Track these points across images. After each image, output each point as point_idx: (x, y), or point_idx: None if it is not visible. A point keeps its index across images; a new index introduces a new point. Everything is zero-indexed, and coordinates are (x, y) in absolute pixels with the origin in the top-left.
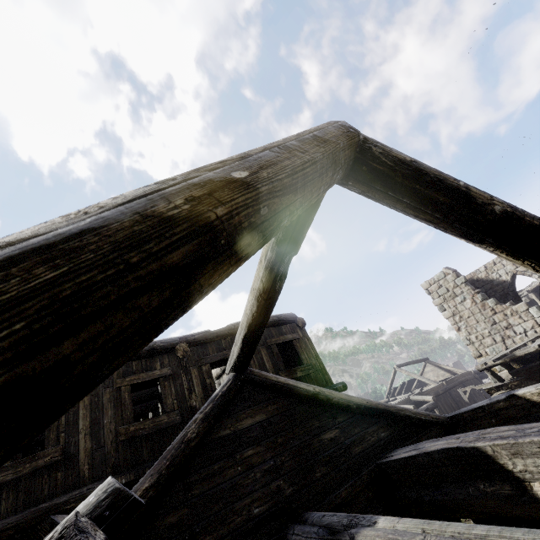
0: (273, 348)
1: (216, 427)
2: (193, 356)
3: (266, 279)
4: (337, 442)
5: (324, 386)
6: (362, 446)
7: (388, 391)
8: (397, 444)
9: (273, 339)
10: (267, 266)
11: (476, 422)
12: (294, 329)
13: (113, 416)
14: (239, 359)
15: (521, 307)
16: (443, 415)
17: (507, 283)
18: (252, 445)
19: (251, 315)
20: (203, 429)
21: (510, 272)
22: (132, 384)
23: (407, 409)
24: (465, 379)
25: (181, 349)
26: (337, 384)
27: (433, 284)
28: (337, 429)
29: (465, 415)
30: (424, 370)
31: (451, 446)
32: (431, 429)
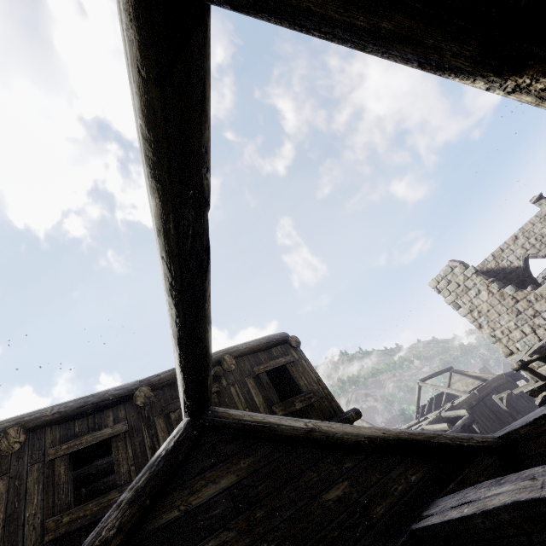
0: (263, 377)
1: (156, 509)
2: (158, 402)
3: (166, 253)
4: (347, 502)
5: (332, 416)
6: (386, 503)
7: (416, 410)
8: (437, 490)
9: (262, 366)
10: (157, 226)
11: (540, 439)
12: (286, 351)
13: (40, 504)
14: (187, 397)
15: (545, 289)
16: (491, 435)
17: (521, 269)
18: (214, 532)
19: (174, 323)
20: (131, 518)
21: (520, 256)
22: (72, 452)
23: (441, 434)
24: (497, 384)
25: (142, 395)
26: (347, 411)
27: (441, 281)
28: (346, 480)
29: (522, 431)
30: (451, 381)
31: (529, 497)
32: (480, 459)
